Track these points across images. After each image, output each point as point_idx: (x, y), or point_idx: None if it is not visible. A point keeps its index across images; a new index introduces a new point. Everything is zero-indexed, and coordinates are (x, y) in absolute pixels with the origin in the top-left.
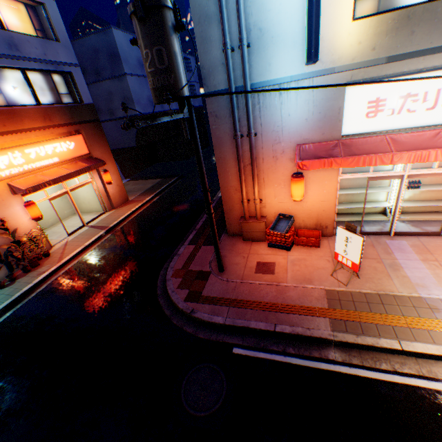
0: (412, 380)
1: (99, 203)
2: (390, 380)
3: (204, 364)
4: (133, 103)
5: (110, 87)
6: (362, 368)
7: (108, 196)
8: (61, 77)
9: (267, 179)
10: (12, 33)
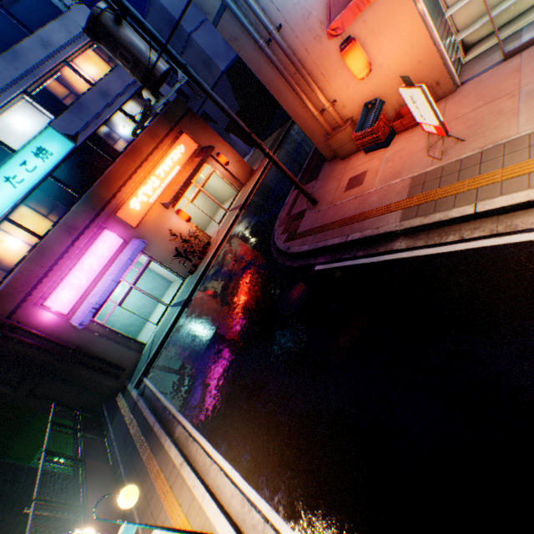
0: (478, 244)
1: (230, 187)
2: (450, 251)
3: (294, 284)
4: (212, 62)
5: (188, 61)
6: (424, 248)
7: (233, 177)
8: (145, 91)
9: (325, 71)
10: (99, 85)
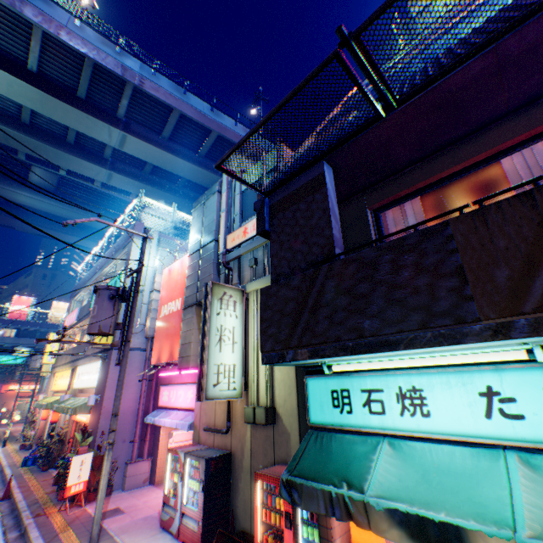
0: None
1: None
2: None
3: None
4: None
5: None
6: None
7: None
8: None
9: None
10: None
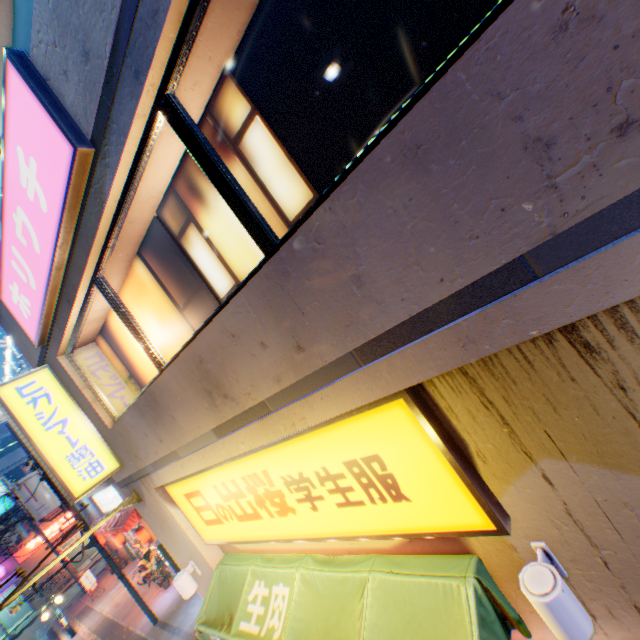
0: None
1: None
2: None
3: None
4: None
5: None
6: None
7: None
8: None
9: None
10: None
